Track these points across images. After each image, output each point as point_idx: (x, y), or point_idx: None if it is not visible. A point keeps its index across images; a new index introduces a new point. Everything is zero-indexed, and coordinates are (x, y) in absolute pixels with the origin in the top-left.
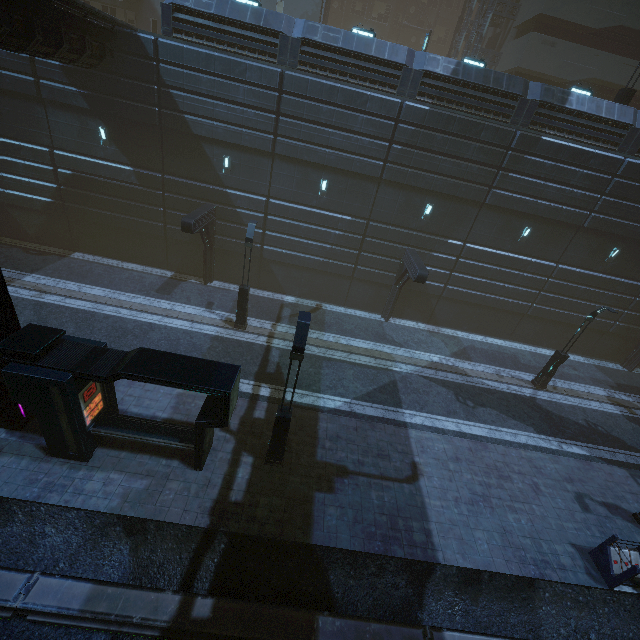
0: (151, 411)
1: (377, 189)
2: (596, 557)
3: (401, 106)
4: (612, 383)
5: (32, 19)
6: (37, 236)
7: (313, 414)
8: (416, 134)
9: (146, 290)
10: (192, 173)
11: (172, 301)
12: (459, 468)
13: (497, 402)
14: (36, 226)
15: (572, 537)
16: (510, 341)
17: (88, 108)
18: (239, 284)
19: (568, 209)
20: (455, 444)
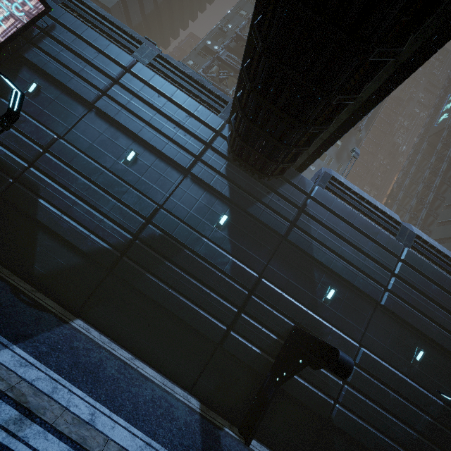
0: None
1: None
2: None
3: None
4: None
5: (335, 115)
6: (42, 276)
7: None
8: None
9: (190, 446)
10: (290, 287)
11: None
12: None
13: None
14: (55, 264)
15: None
16: None
17: (227, 196)
18: None
19: None
20: None
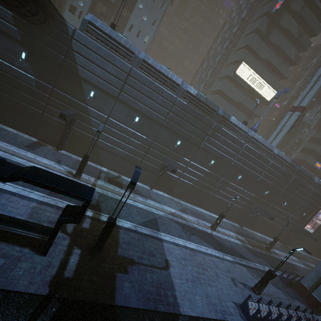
0: (12, 214)
1: (160, 128)
2: (243, 307)
3: (176, 99)
4: (237, 231)
5: None
6: None
7: (116, 229)
8: (180, 111)
9: (18, 144)
10: (71, 92)
11: (35, 154)
12: (186, 263)
13: (198, 234)
14: None
15: (233, 298)
16: (201, 208)
17: (20, 40)
18: (77, 155)
19: (227, 156)
20: (184, 251)
